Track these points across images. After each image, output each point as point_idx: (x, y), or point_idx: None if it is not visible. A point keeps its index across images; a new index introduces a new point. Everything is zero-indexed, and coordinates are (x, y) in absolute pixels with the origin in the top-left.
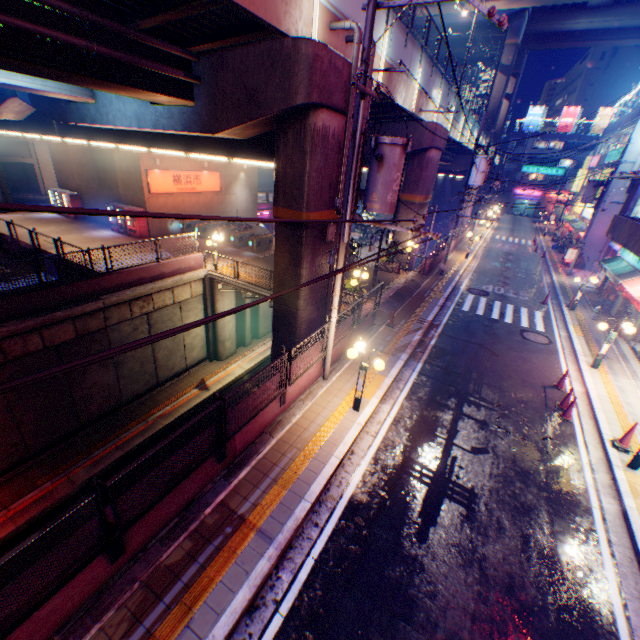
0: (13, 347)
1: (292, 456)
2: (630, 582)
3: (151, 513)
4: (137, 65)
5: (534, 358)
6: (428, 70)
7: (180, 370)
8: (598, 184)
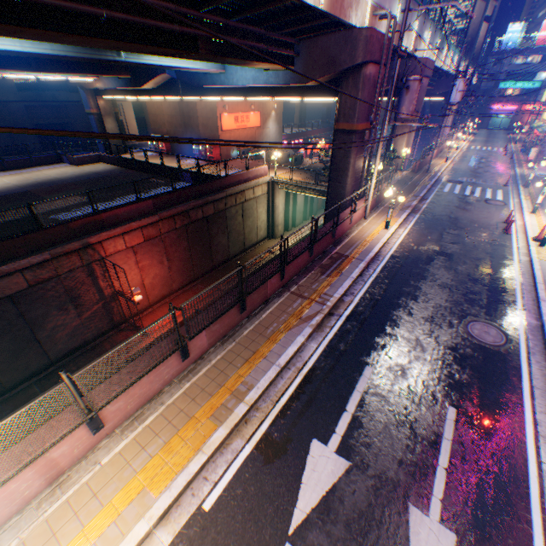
0: (192, 215)
1: (360, 242)
2: (525, 276)
3: (317, 246)
4: (278, 53)
5: (492, 212)
6: (422, 20)
7: (254, 243)
8: None
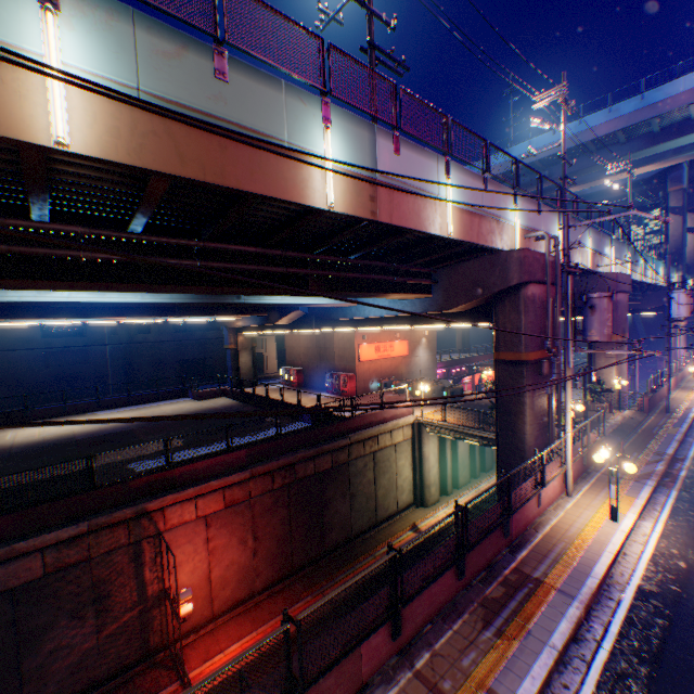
0: (299, 469)
1: (562, 546)
2: None
3: (472, 553)
4: (409, 282)
5: None
6: (596, 237)
7: (392, 511)
8: None
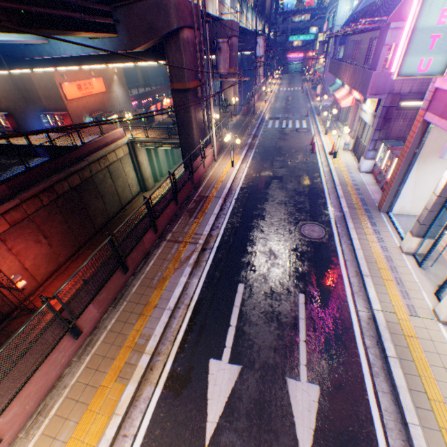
0: (59, 189)
1: (215, 182)
2: (329, 182)
3: (180, 194)
4: (97, 21)
5: (302, 138)
6: None
7: (130, 199)
8: (324, 43)
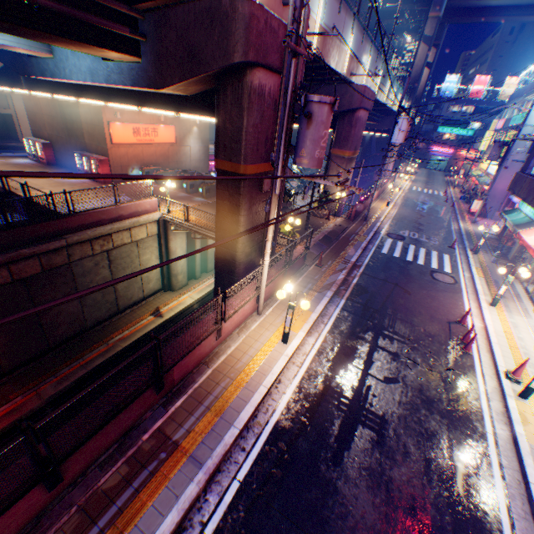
0: None
1: (225, 385)
2: (518, 503)
3: (89, 443)
4: (82, 19)
5: (441, 296)
6: (359, 36)
7: (138, 299)
8: (503, 144)
